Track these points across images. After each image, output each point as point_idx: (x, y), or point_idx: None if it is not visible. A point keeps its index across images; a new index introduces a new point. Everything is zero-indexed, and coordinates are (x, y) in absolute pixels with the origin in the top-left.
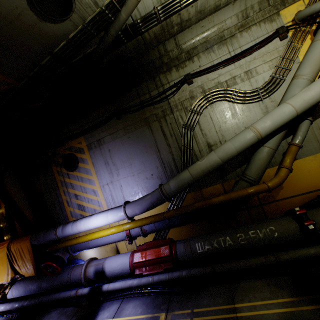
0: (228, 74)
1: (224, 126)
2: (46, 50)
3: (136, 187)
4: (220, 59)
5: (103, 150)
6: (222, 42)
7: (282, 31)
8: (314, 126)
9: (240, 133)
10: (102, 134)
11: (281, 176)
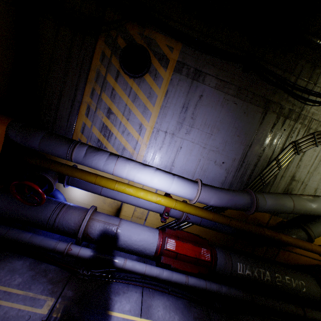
0: None
1: (318, 172)
2: None
3: (196, 161)
4: None
5: (194, 88)
6: None
7: None
8: None
9: None
10: (210, 68)
11: None
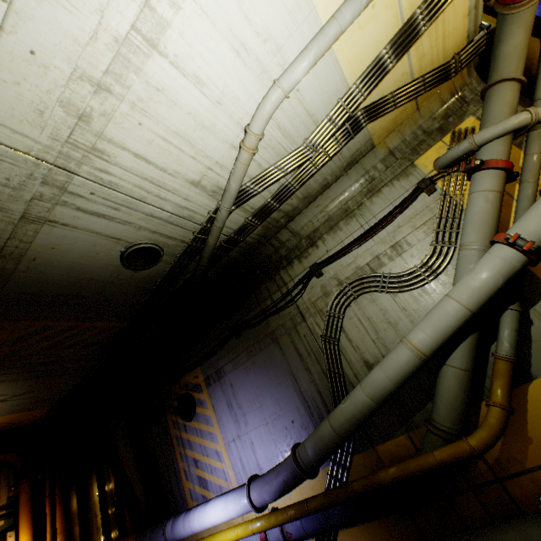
0: (367, 254)
1: (383, 330)
2: (145, 289)
3: (273, 444)
4: (351, 237)
5: (224, 385)
6: (349, 216)
7: (425, 185)
8: None
9: (391, 351)
10: (221, 361)
11: (491, 423)
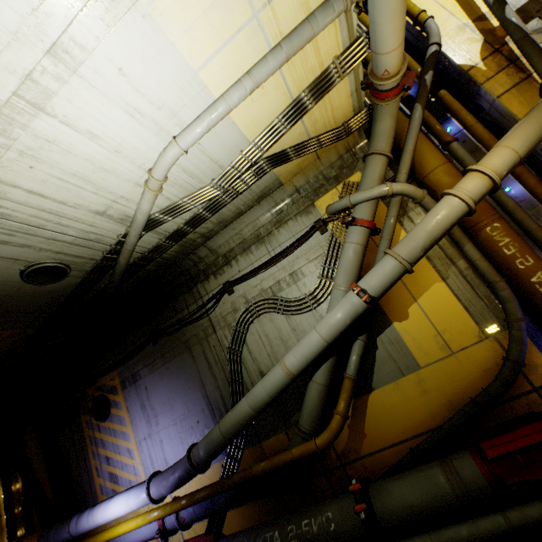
0: (271, 278)
1: (277, 346)
2: (54, 300)
3: (179, 442)
4: (260, 261)
5: (139, 387)
6: (260, 241)
7: (319, 225)
8: (384, 339)
9: (272, 369)
10: (138, 365)
11: (332, 427)
